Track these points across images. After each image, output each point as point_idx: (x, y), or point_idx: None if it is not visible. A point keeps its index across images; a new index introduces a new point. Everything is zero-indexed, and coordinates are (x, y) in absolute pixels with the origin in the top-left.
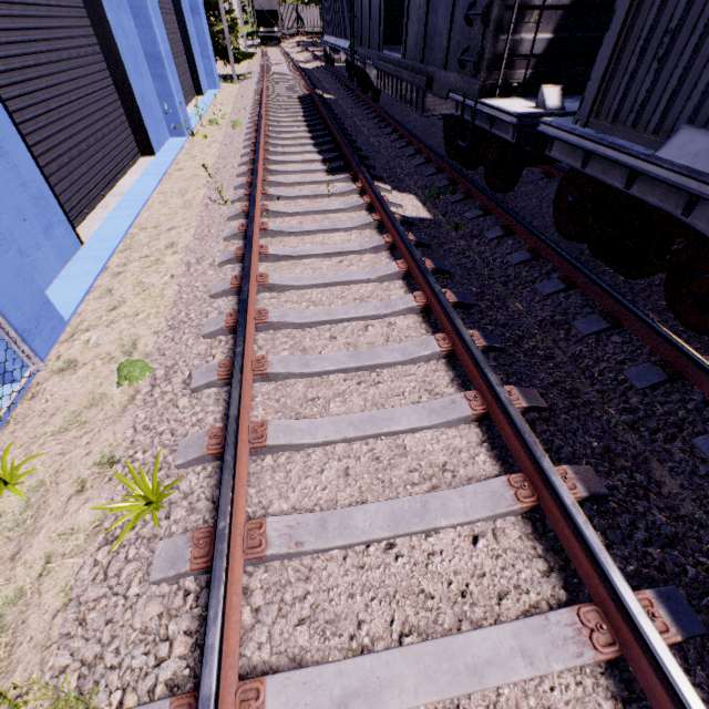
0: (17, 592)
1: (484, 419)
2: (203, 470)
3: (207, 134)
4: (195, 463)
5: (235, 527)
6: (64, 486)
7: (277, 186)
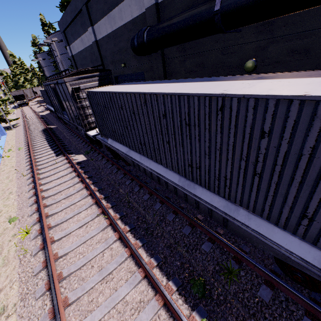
0: (4, 256)
1: (91, 194)
2: (37, 225)
3: (9, 155)
4: (35, 225)
5: (45, 226)
6: (6, 242)
7: (40, 165)
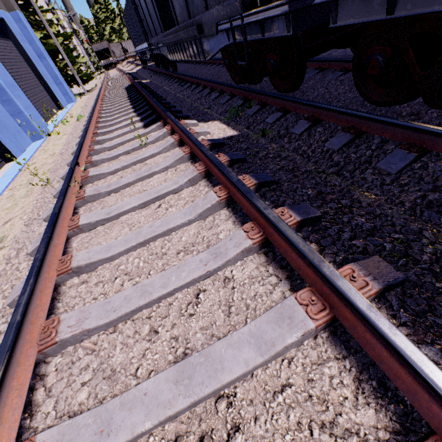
0: None
1: None
2: None
3: (61, 131)
4: None
5: None
6: None
7: (103, 151)
